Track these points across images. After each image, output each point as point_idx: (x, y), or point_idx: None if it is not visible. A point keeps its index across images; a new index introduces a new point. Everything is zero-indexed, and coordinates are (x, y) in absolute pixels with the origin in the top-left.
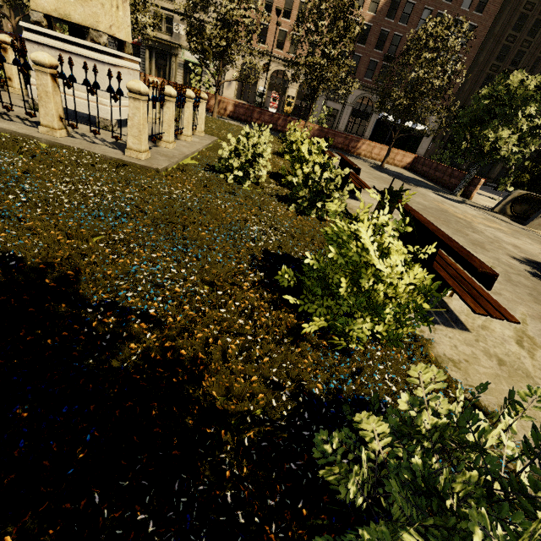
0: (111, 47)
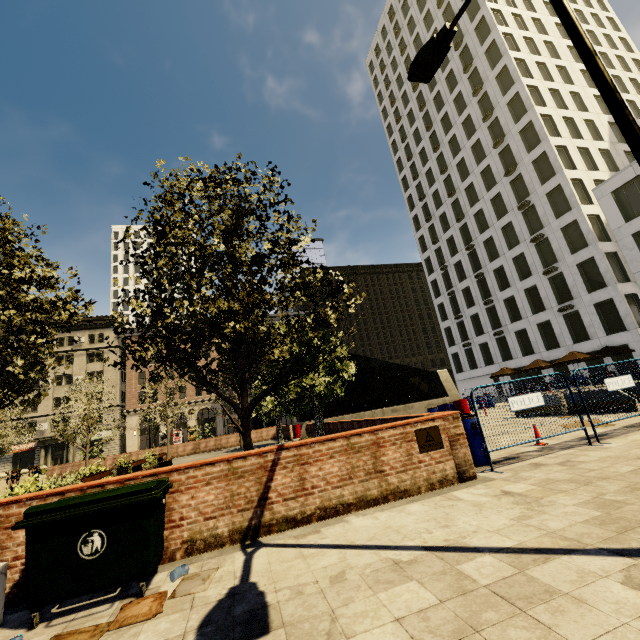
0: (1, 463)
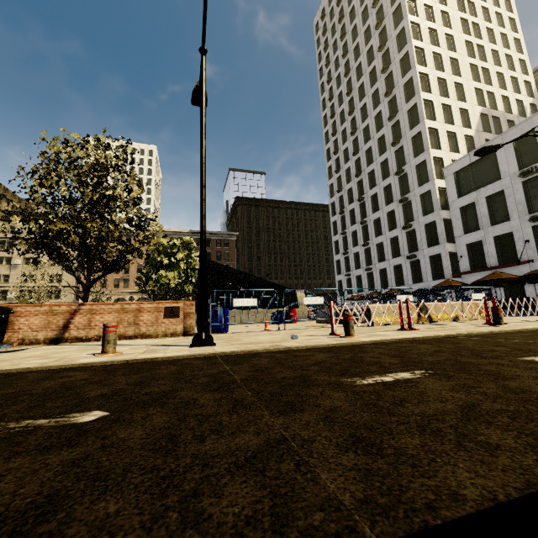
0: None
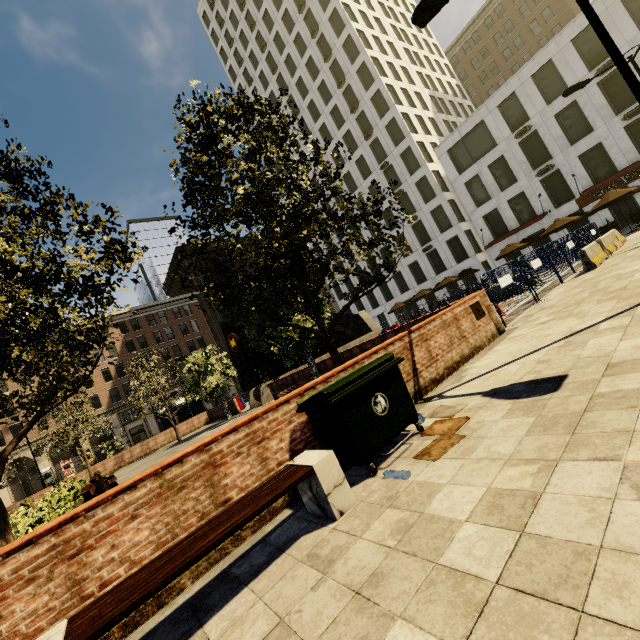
0: None
